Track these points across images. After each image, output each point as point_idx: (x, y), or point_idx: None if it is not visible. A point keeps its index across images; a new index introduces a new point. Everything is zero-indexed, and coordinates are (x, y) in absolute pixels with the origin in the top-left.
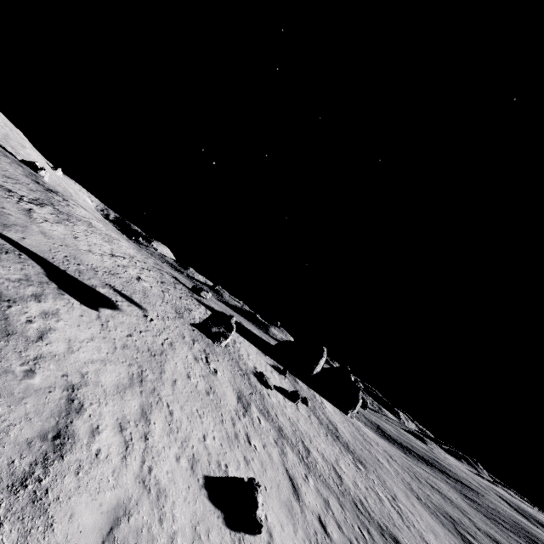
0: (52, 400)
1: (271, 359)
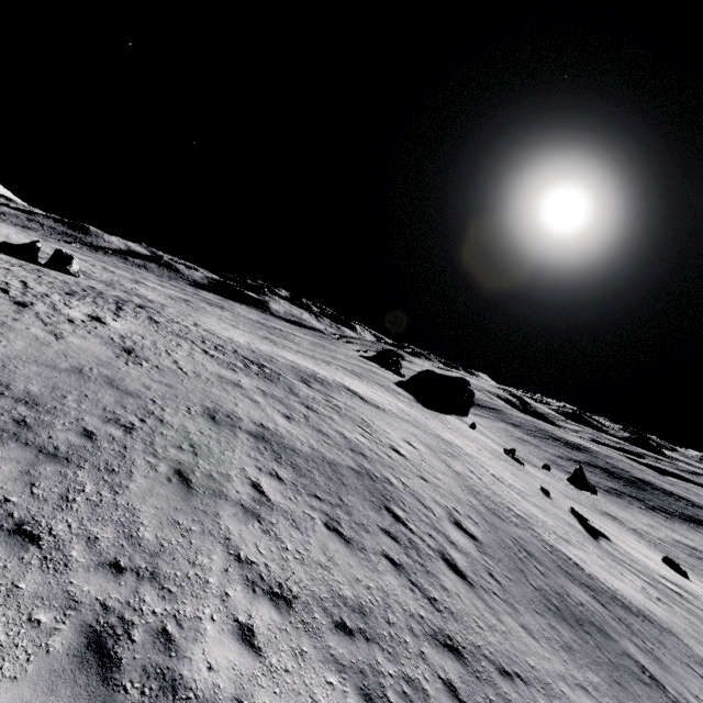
0: None
1: (452, 415)
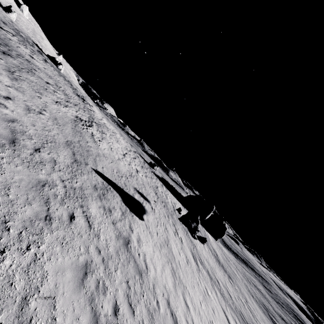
0: (170, 321)
1: (186, 209)
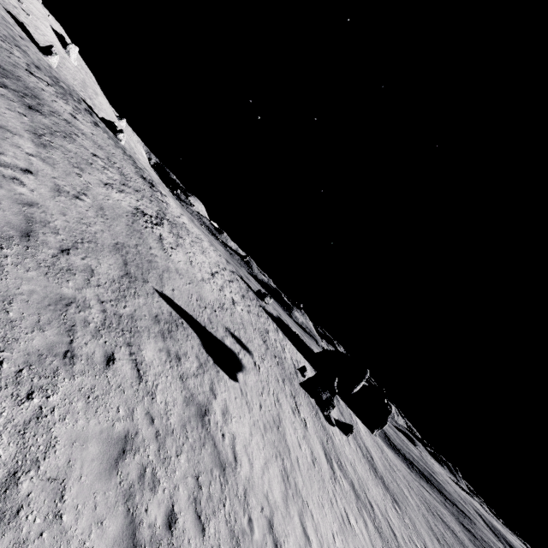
0: None
1: None
